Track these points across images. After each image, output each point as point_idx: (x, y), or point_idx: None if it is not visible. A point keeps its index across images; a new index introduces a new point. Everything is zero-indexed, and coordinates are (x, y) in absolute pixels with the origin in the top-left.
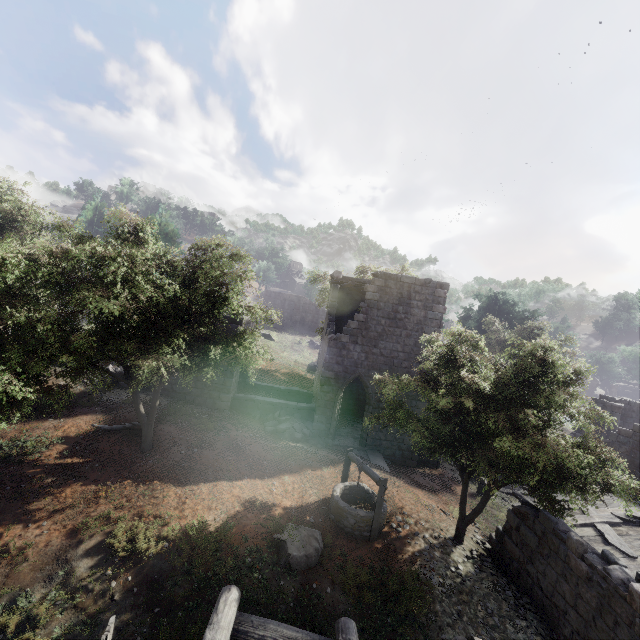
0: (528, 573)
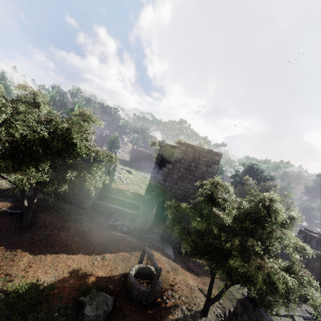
0: None
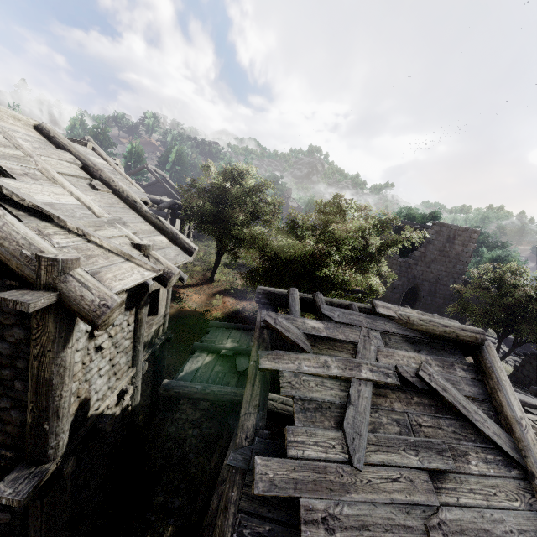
0: (536, 381)
